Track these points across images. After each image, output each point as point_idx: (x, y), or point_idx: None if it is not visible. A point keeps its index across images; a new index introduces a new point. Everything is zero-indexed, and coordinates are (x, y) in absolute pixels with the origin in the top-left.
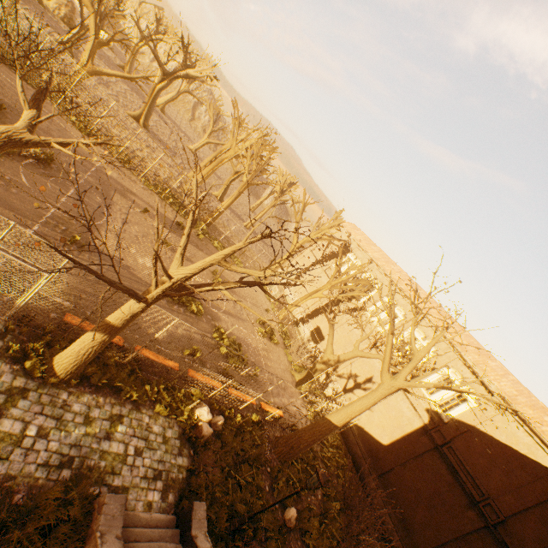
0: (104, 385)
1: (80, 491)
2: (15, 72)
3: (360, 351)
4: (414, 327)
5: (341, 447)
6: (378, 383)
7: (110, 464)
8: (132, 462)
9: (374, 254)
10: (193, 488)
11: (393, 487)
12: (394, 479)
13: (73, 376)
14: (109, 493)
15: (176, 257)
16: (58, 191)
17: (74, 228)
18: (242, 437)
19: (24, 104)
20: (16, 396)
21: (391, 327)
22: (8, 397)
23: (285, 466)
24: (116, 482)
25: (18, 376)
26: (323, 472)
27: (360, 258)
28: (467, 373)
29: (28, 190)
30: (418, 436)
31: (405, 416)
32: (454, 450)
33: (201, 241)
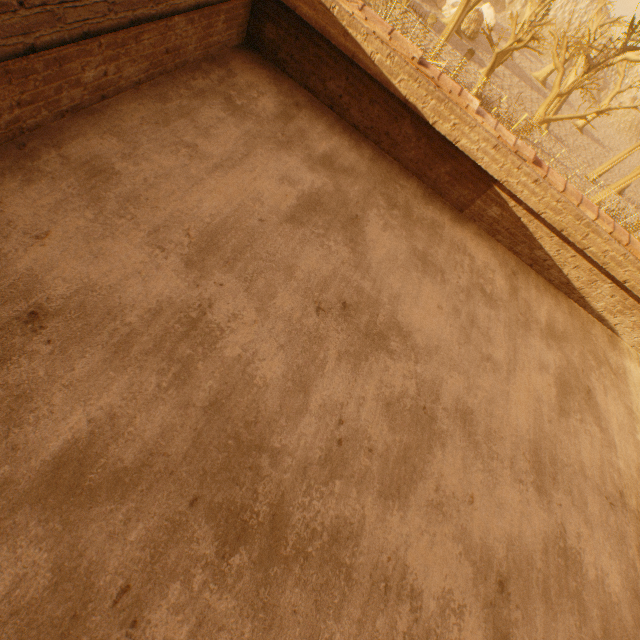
0: None
1: None
2: None
3: None
4: None
5: None
6: None
7: None
8: None
9: None
10: None
11: None
12: None
13: None
14: None
15: None
16: None
17: None
18: None
19: None
20: None
21: None
22: None
23: None
24: None
25: None
26: None
27: None
28: None
29: None
30: None
31: None
32: None
33: None
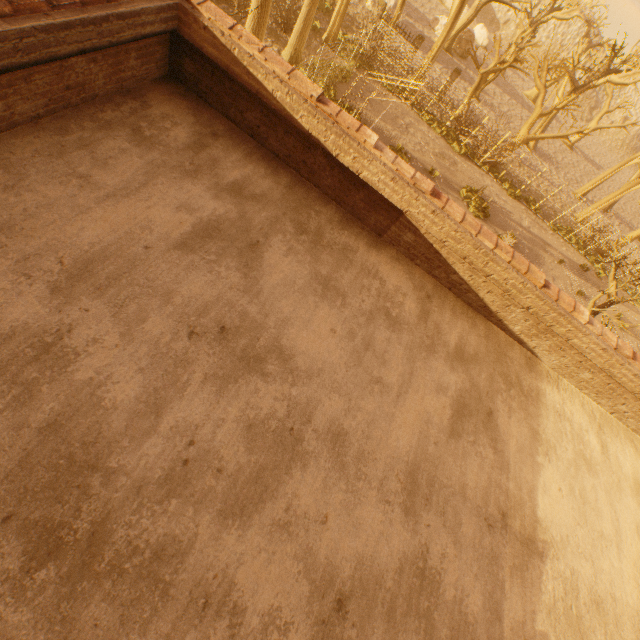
0: None
1: None
2: (474, 163)
3: None
4: None
5: None
6: None
7: None
8: None
9: None
10: None
11: None
12: None
13: None
14: None
15: None
16: None
17: None
18: None
19: (611, 279)
20: None
21: None
22: None
23: None
24: None
25: None
26: None
27: None
28: None
29: None
30: None
31: None
32: None
33: (600, 280)
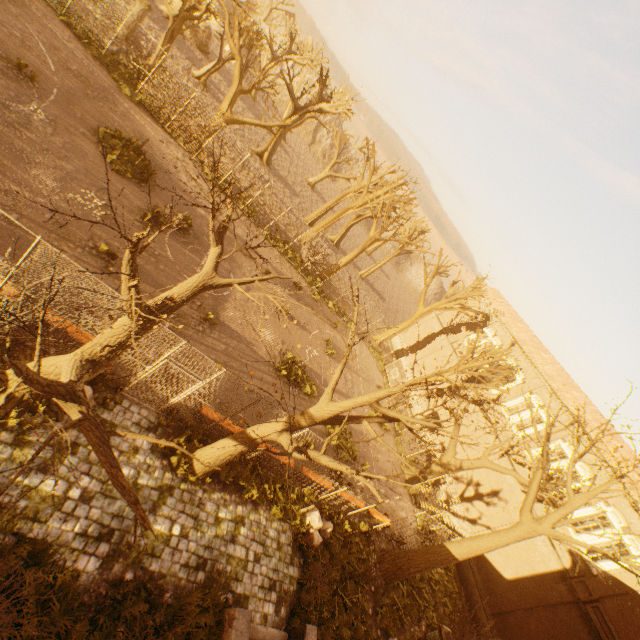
0: (230, 482)
1: (213, 597)
2: (161, 126)
3: (490, 462)
4: (573, 463)
5: (450, 567)
6: (506, 499)
7: (234, 569)
8: (251, 569)
9: (520, 335)
10: (303, 603)
11: (511, 634)
12: (514, 624)
13: (208, 474)
14: (238, 607)
15: (327, 391)
16: (194, 260)
17: (207, 302)
18: (349, 548)
19: (212, 242)
20: (166, 493)
21: (543, 462)
22: (160, 494)
23: (390, 587)
24: (238, 589)
25: (166, 471)
26: (446, 630)
27: (499, 336)
28: (635, 519)
29: (172, 264)
30: (553, 580)
31: (538, 551)
32: (601, 613)
33: (316, 303)
